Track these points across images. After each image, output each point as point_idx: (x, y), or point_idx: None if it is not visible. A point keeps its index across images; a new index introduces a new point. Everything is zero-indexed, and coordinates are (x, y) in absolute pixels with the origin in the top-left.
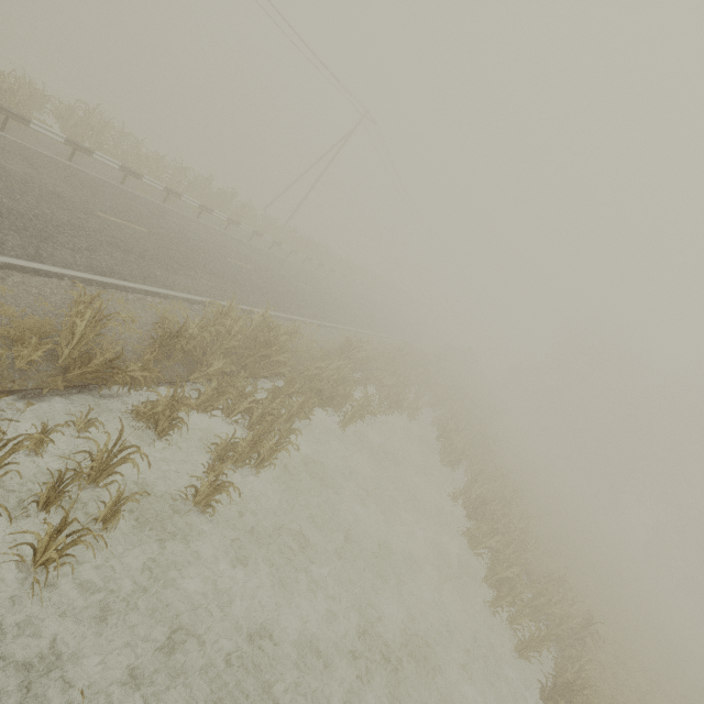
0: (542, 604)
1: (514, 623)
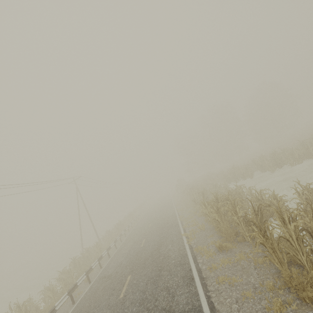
0: None
1: None
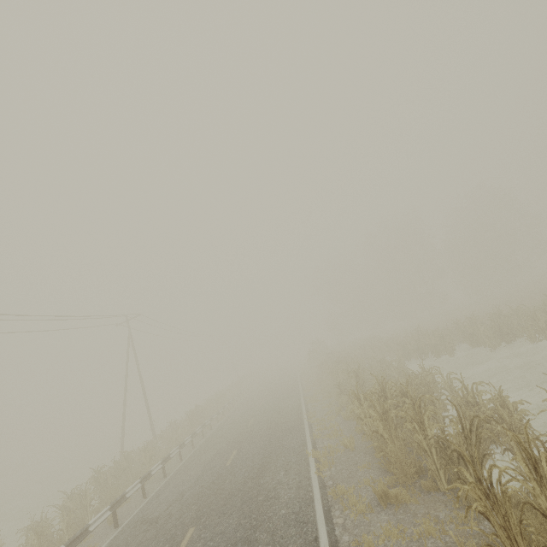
0: None
1: None
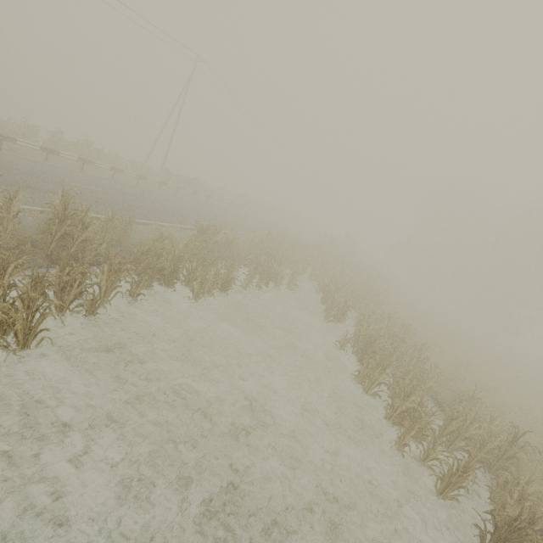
0: (457, 429)
1: (428, 459)
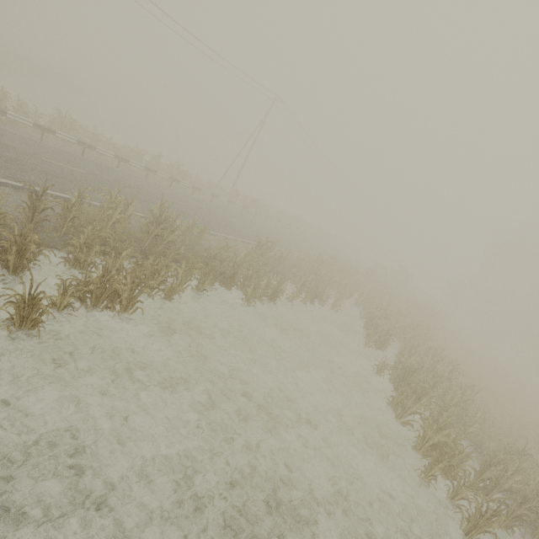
0: (496, 477)
1: (456, 497)
